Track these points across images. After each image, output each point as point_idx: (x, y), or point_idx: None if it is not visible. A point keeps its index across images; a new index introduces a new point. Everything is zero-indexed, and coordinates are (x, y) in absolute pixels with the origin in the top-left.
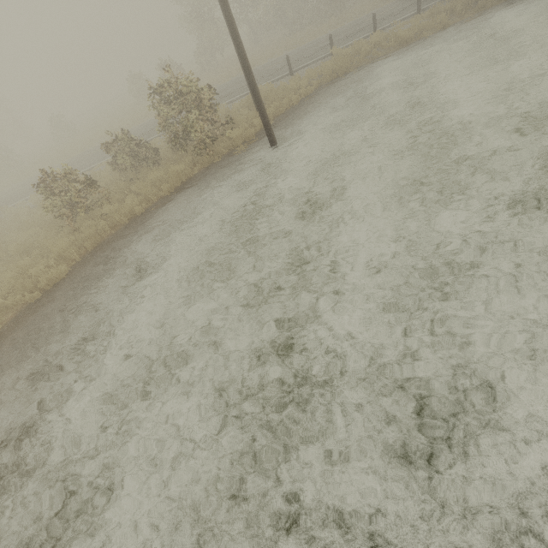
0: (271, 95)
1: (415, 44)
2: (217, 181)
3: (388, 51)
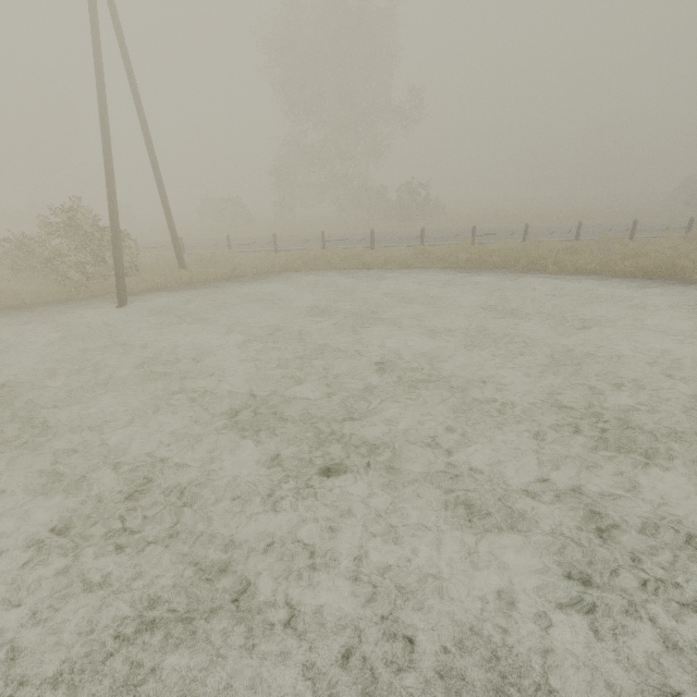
0: (208, 260)
1: (371, 271)
2: (31, 316)
3: (349, 267)
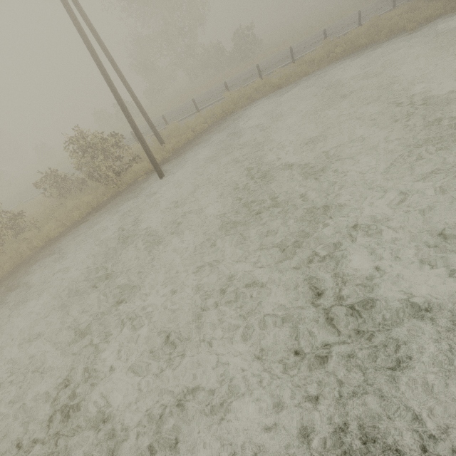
0: (174, 132)
1: (284, 88)
2: (114, 209)
3: (265, 94)
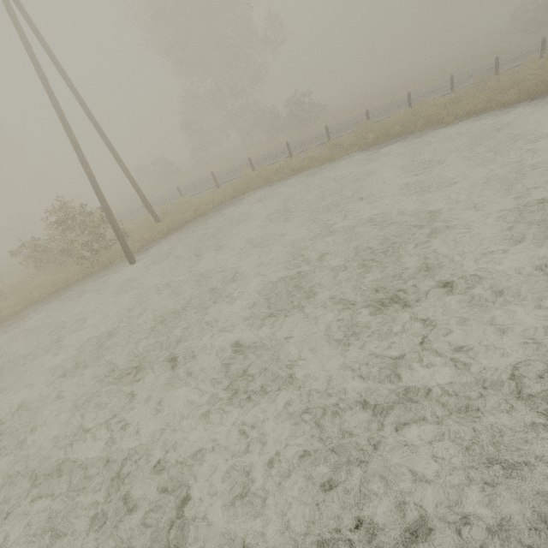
0: (174, 210)
1: (302, 173)
2: (72, 294)
3: (283, 177)
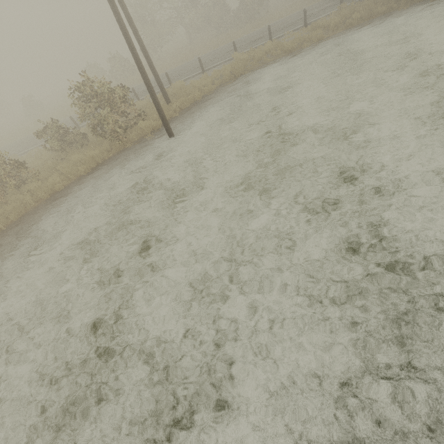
0: (180, 91)
1: (296, 53)
2: (122, 165)
3: (276, 58)
